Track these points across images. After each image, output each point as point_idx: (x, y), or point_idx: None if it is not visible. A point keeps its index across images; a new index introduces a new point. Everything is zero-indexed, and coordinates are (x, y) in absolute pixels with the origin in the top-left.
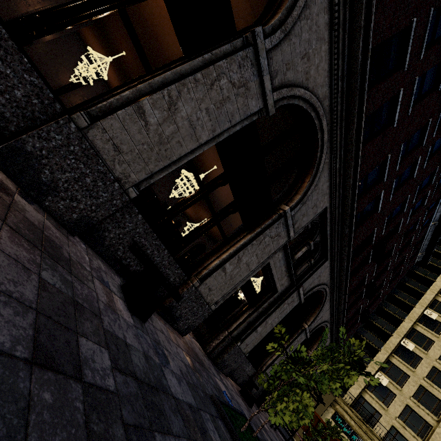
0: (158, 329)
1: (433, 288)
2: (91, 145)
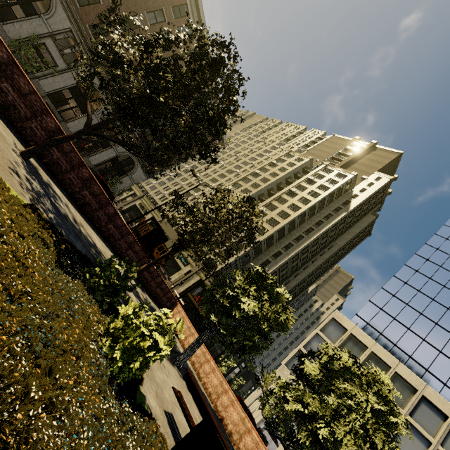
0: None
1: (272, 197)
2: None
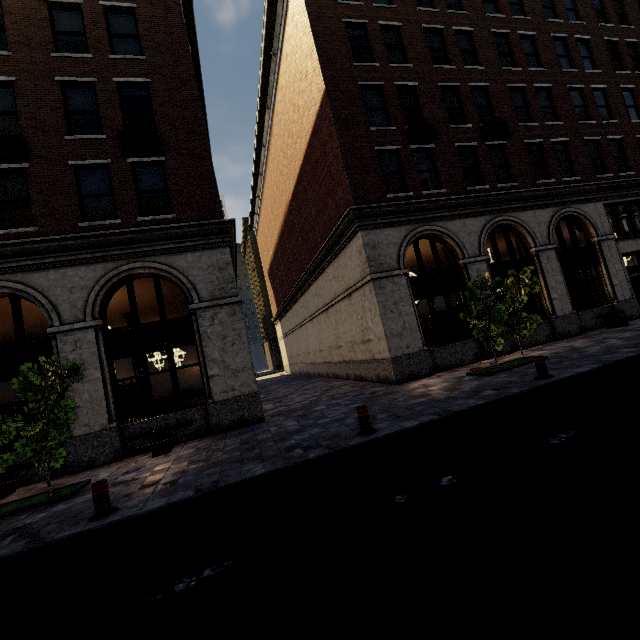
0: (633, 323)
1: None
2: (560, 316)
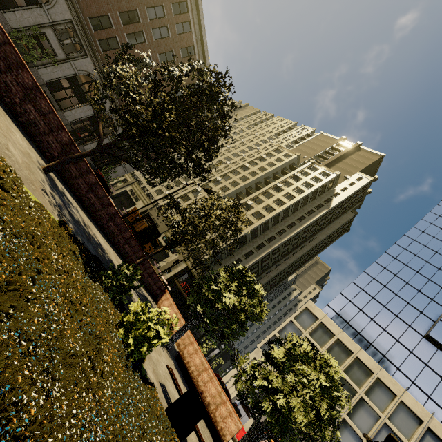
0: None
1: (259, 191)
2: None
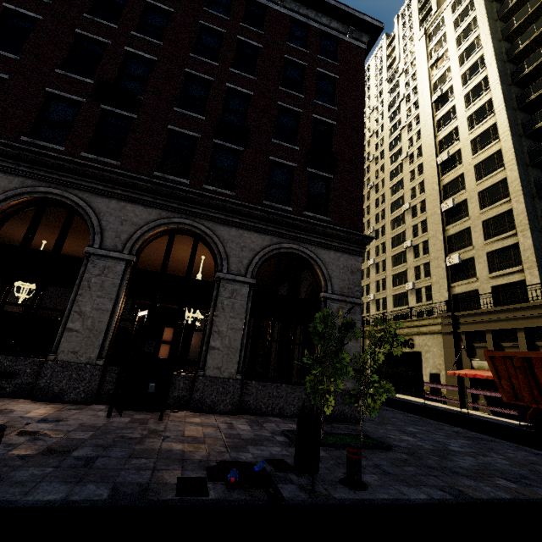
0: None
1: None
2: None
